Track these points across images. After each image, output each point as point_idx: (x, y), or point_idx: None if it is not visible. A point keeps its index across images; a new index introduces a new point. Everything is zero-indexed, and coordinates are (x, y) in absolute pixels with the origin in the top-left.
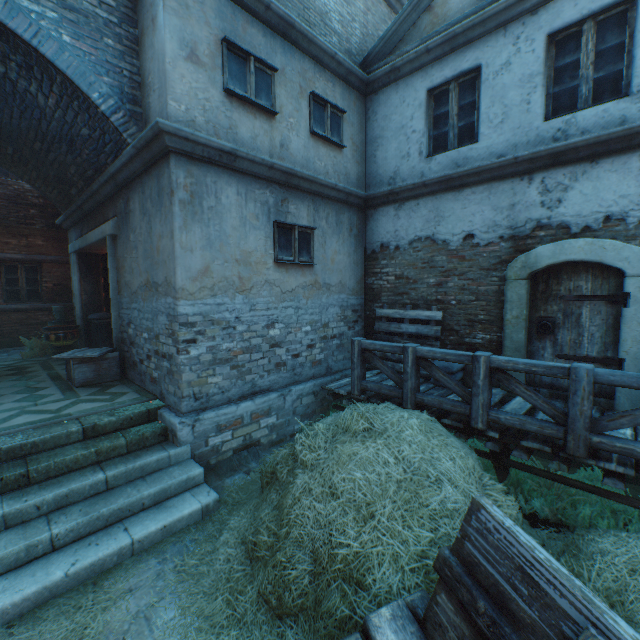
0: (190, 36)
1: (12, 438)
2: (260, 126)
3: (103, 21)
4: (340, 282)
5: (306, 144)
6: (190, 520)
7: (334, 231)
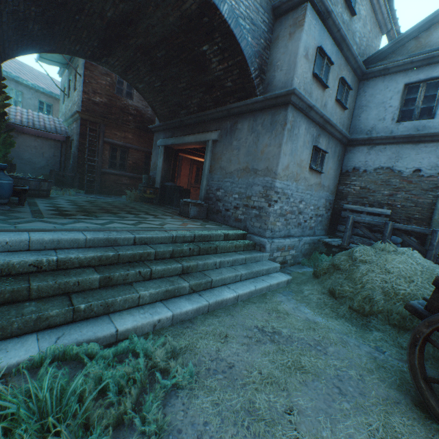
0: (307, 45)
1: (200, 232)
2: (319, 94)
3: (262, 30)
4: (328, 185)
5: (332, 105)
6: (283, 284)
7: (332, 156)
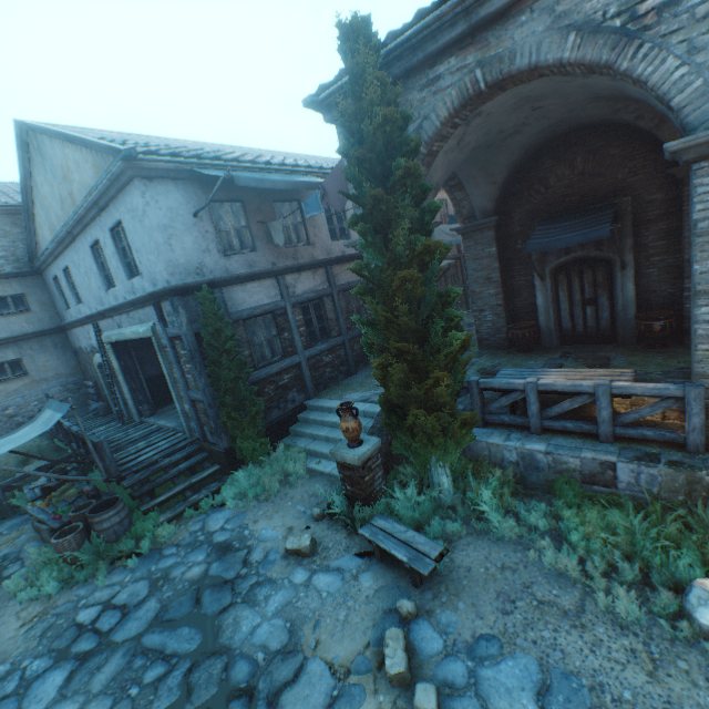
0: None
1: None
2: None
3: None
4: (57, 374)
5: (0, 321)
6: None
7: (41, 352)
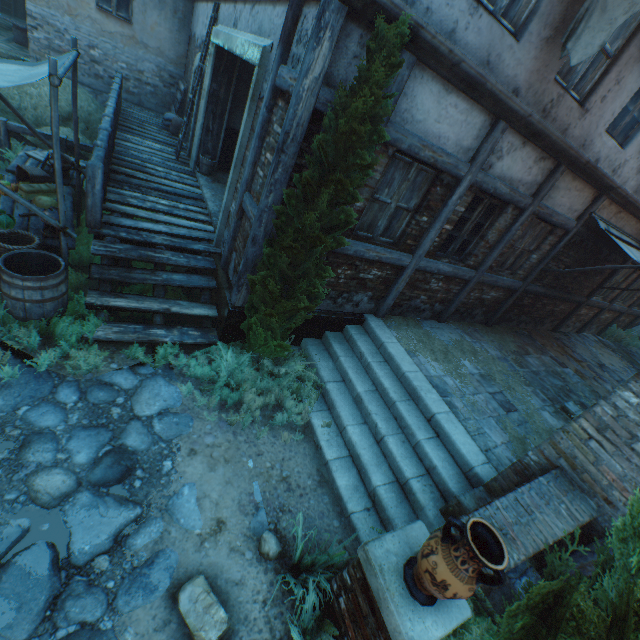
0: None
1: None
2: None
3: None
4: (159, 49)
5: None
6: None
7: (157, 7)
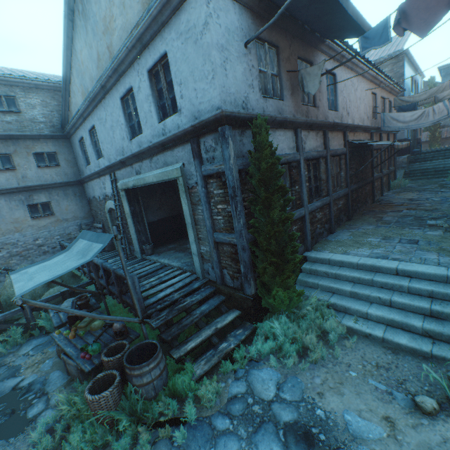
0: None
1: None
2: (10, 175)
3: None
4: (74, 216)
5: (37, 172)
6: None
7: (64, 198)
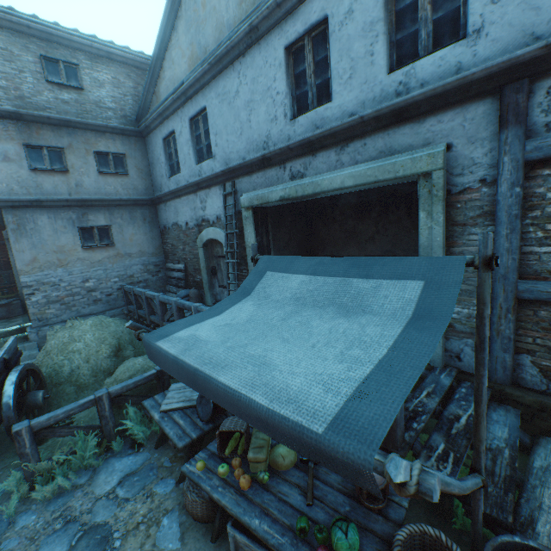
0: (3, 149)
1: None
2: (59, 179)
3: None
4: (140, 251)
5: (97, 180)
6: None
7: (130, 223)
